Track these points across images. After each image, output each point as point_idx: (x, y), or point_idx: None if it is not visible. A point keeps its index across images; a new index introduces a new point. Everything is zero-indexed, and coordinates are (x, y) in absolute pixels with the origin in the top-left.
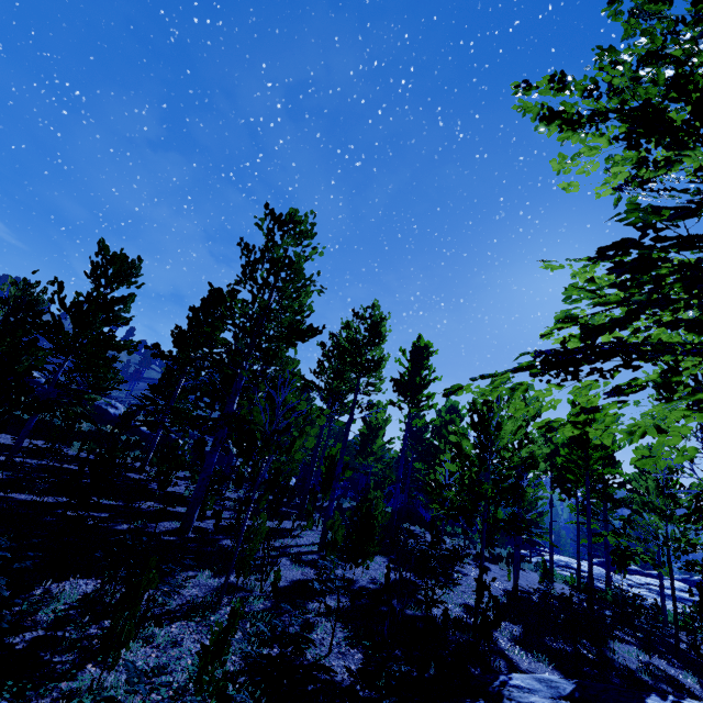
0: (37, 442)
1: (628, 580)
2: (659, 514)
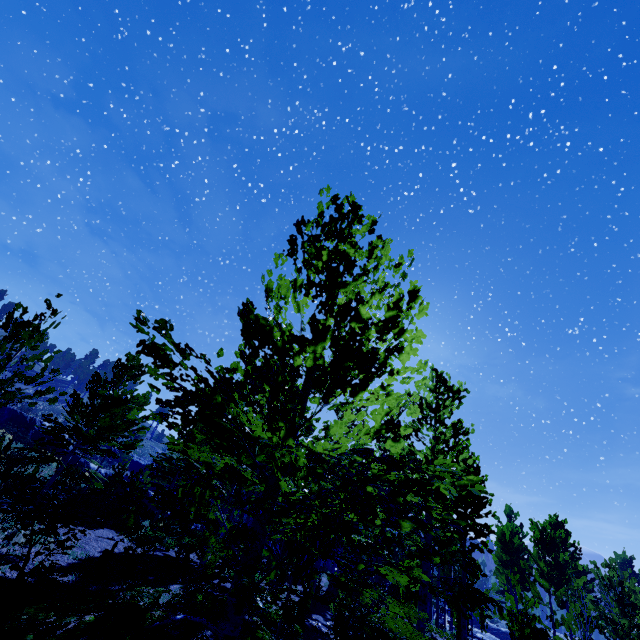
0: (105, 533)
1: None
2: None
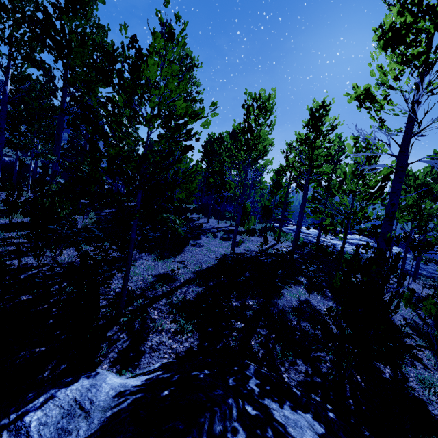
0: None
1: (332, 236)
2: (349, 194)
